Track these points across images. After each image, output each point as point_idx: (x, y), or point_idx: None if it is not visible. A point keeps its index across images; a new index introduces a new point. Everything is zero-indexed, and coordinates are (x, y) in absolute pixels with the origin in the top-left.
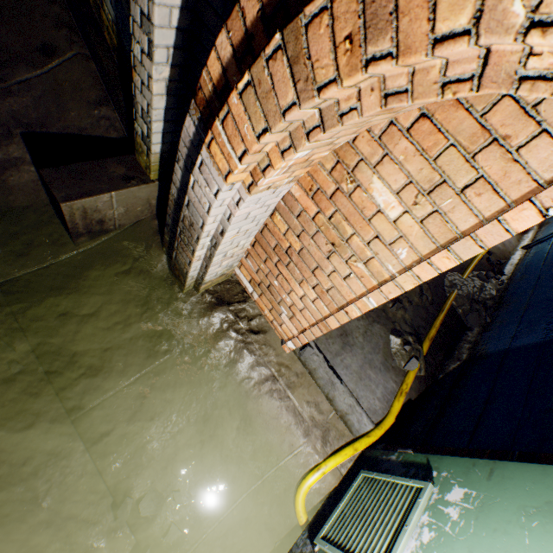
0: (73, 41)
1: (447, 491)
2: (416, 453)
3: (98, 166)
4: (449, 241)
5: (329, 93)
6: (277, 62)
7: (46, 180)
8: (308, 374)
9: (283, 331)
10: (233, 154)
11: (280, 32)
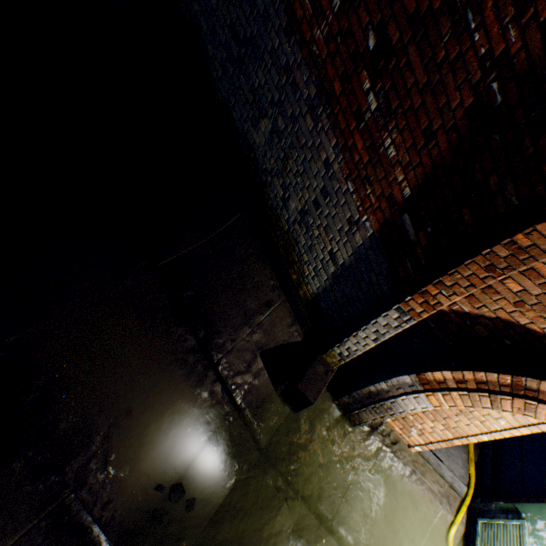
0: (279, 295)
1: (534, 523)
2: (506, 503)
3: (313, 370)
4: (525, 423)
5: (506, 412)
6: (484, 397)
7: (302, 390)
8: (426, 462)
9: (410, 439)
10: (445, 403)
11: (487, 393)
